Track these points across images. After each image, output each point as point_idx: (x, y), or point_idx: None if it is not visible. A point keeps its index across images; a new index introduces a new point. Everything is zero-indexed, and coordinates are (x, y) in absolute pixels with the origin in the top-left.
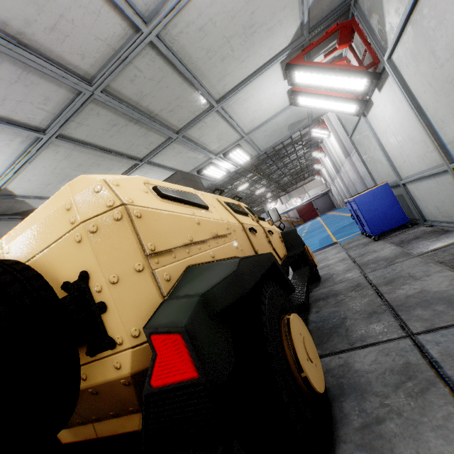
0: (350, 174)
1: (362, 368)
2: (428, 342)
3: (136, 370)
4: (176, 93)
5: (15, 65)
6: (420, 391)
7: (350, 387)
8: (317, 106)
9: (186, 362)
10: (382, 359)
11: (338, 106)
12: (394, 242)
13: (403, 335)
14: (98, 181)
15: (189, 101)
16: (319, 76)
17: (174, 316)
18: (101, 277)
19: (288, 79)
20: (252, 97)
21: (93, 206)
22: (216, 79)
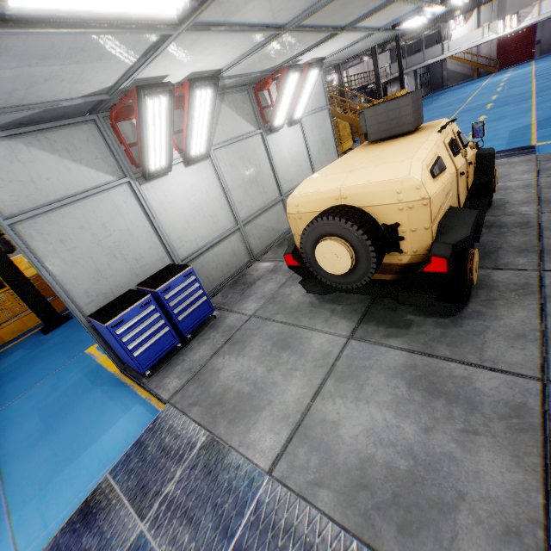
0: None
1: (497, 279)
2: (547, 276)
3: (409, 263)
4: None
5: None
6: (523, 295)
7: (485, 286)
8: None
9: (444, 267)
10: (512, 278)
11: None
12: None
13: (535, 269)
14: (419, 183)
15: None
16: None
17: (442, 252)
18: (407, 227)
19: None
20: None
21: (413, 196)
22: None
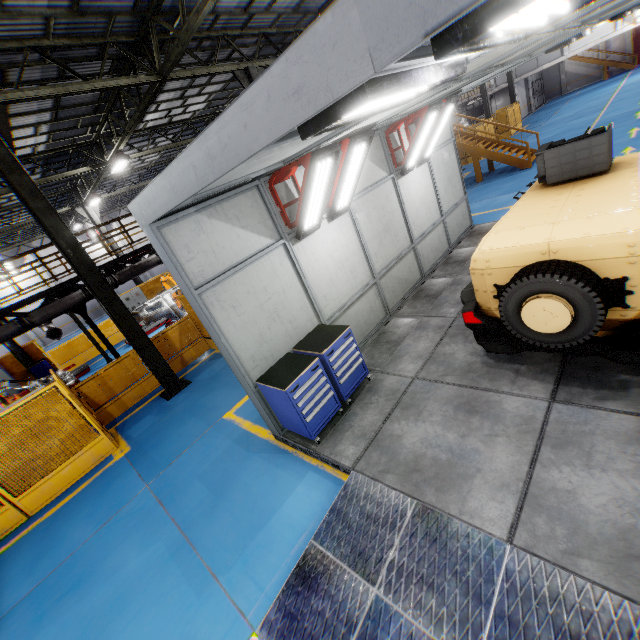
0: None
1: None
2: None
3: (633, 318)
4: None
5: None
6: None
7: None
8: None
9: None
10: None
11: None
12: None
13: None
14: None
15: None
16: None
17: None
18: (637, 281)
19: None
20: None
21: None
22: None
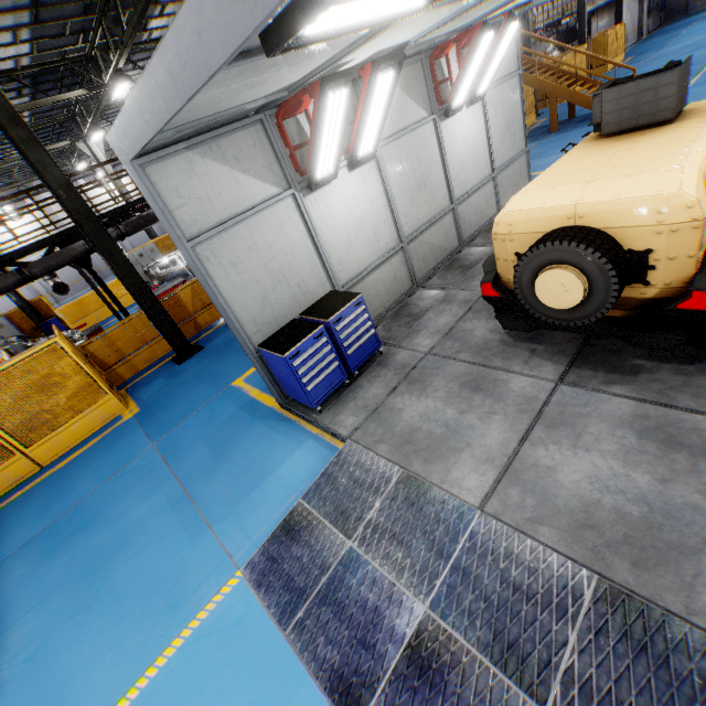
0: None
1: None
2: None
3: (654, 297)
4: None
5: None
6: None
7: None
8: None
9: (705, 304)
10: None
11: None
12: None
13: None
14: (691, 201)
15: None
16: None
17: None
18: (662, 255)
19: None
20: None
21: (680, 217)
22: None
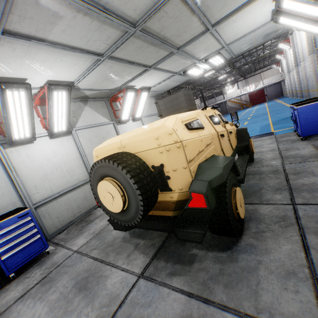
0: (306, 70)
1: (263, 213)
2: (300, 209)
3: (178, 199)
4: (185, 23)
5: (98, 21)
6: (285, 226)
7: (255, 219)
8: (294, 26)
9: (203, 202)
10: (274, 211)
11: (313, 29)
12: (314, 145)
13: (289, 203)
14: (170, 129)
15: (192, 27)
16: (304, 6)
17: (199, 188)
18: (169, 168)
19: (276, 4)
20: (241, 19)
21: (168, 140)
22: (217, 10)
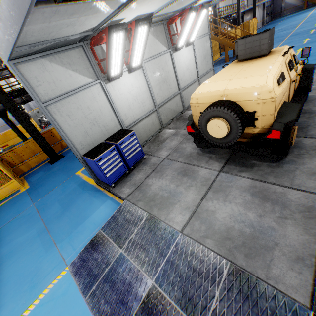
0: None
1: (305, 143)
2: None
3: (258, 133)
4: None
5: None
6: None
7: (298, 146)
8: None
9: (278, 136)
10: (314, 143)
11: None
12: None
13: None
14: (271, 89)
15: None
16: None
17: (278, 127)
18: (260, 113)
19: None
20: None
21: (267, 96)
22: None
